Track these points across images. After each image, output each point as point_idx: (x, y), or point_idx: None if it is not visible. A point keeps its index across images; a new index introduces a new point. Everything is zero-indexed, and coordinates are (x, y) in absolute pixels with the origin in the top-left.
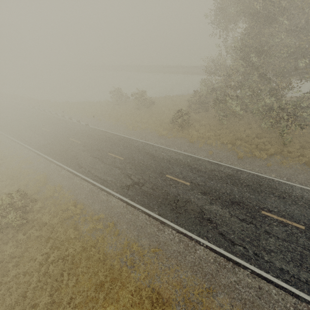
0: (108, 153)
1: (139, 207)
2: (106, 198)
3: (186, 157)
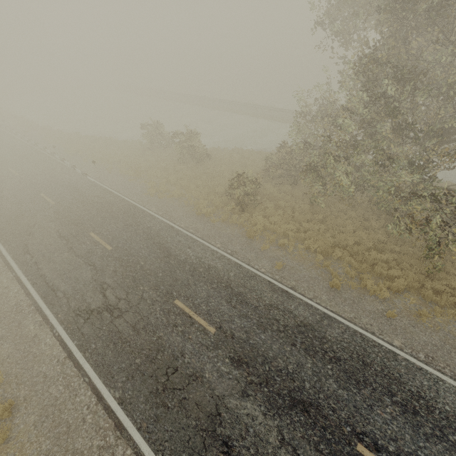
0: (90, 233)
1: (88, 369)
2: (36, 331)
3: (229, 266)
